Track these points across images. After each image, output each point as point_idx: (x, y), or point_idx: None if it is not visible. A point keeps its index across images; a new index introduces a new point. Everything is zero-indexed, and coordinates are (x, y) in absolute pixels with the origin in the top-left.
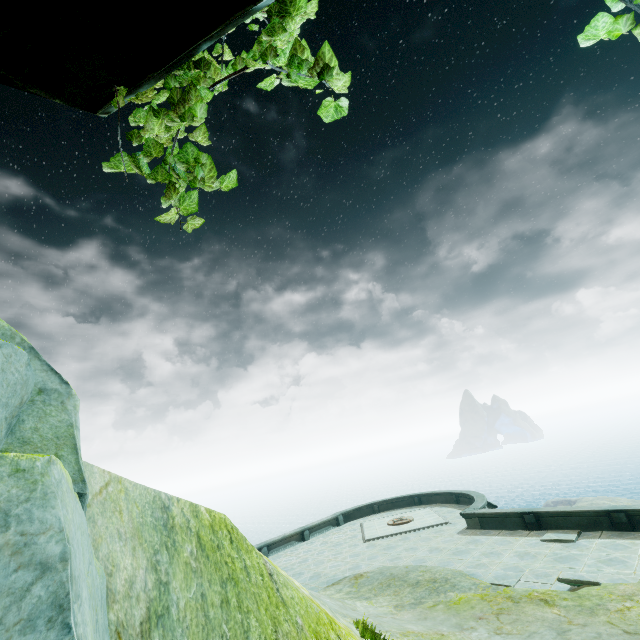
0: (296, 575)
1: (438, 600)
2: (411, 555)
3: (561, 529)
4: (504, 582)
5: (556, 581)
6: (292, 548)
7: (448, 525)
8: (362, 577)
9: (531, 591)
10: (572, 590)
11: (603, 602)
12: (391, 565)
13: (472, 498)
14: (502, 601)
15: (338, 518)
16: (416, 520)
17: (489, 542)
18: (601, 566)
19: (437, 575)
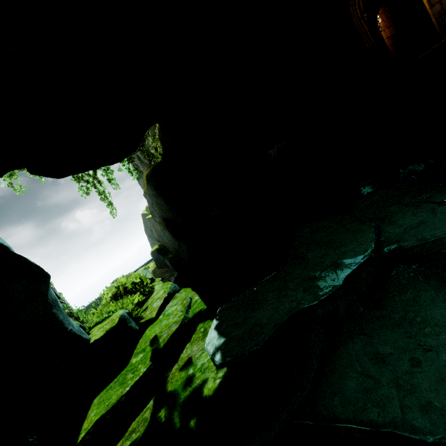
0: None
1: None
2: None
3: None
4: None
5: None
6: None
7: None
8: None
9: None
10: None
11: None
12: None
13: None
14: None
15: None
16: None
17: None
18: None
19: None
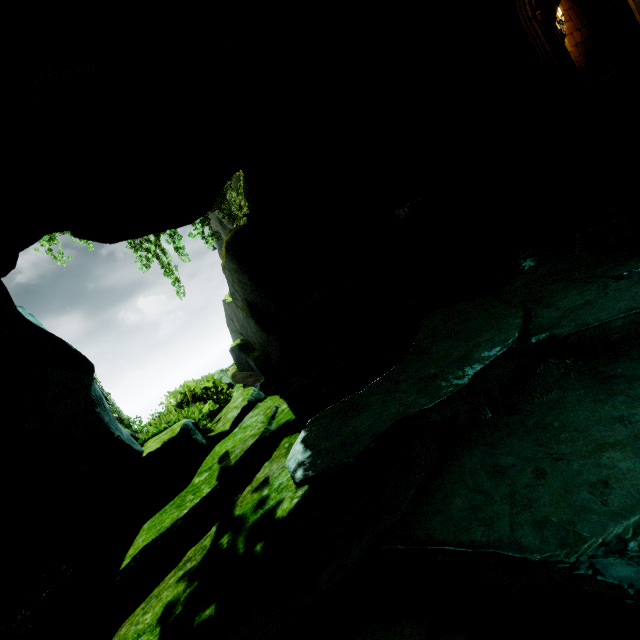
0: None
1: None
2: None
3: None
4: None
5: None
6: None
7: None
8: None
9: None
10: None
11: None
12: None
13: None
14: None
15: None
16: None
17: None
18: None
19: None
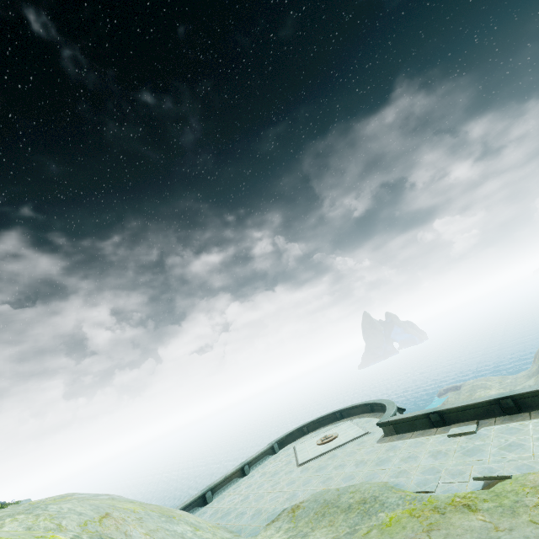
0: (239, 516)
1: (371, 524)
2: (340, 473)
3: (462, 422)
4: (426, 488)
5: (470, 478)
6: (235, 486)
7: (368, 435)
8: (299, 508)
9: (453, 497)
10: (487, 486)
11: (520, 498)
12: (324, 488)
13: (384, 406)
14: (429, 514)
15: (273, 447)
16: (340, 435)
17: (405, 446)
18: (504, 453)
19: (366, 494)
